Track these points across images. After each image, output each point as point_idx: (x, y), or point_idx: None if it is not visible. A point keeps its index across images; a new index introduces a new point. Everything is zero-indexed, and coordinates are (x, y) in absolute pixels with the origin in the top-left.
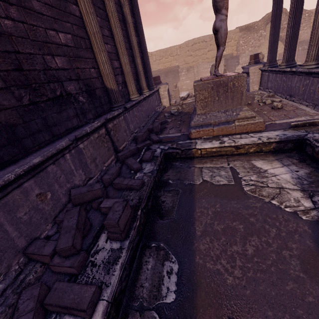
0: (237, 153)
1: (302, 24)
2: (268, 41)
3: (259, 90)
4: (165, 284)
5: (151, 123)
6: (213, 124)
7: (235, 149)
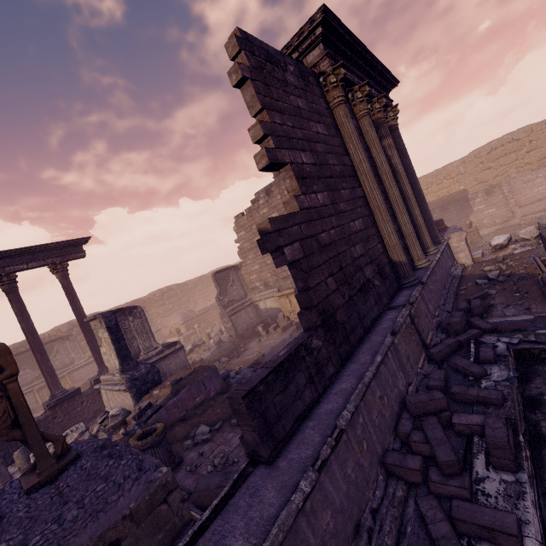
0: None
1: None
2: None
3: None
4: None
5: (453, 298)
6: None
7: None
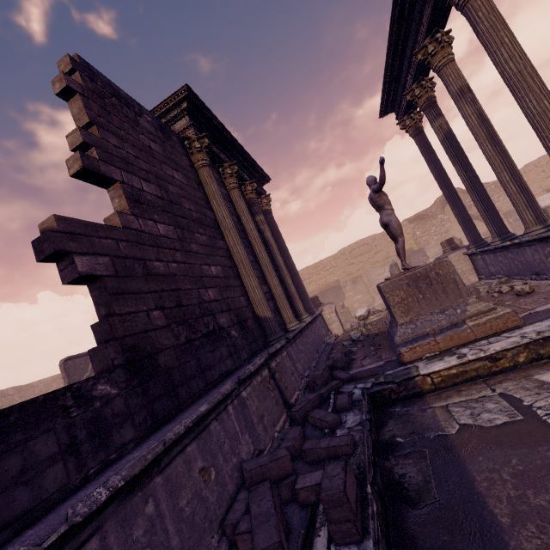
0: (498, 369)
1: (493, 196)
2: (456, 224)
3: (481, 280)
4: None
5: (325, 361)
6: (432, 333)
7: (490, 363)
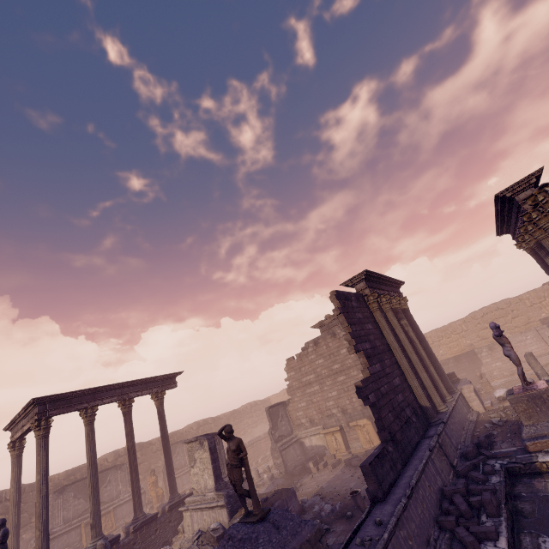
0: None
1: None
2: None
3: None
4: (542, 546)
5: (471, 438)
6: (548, 435)
7: None
